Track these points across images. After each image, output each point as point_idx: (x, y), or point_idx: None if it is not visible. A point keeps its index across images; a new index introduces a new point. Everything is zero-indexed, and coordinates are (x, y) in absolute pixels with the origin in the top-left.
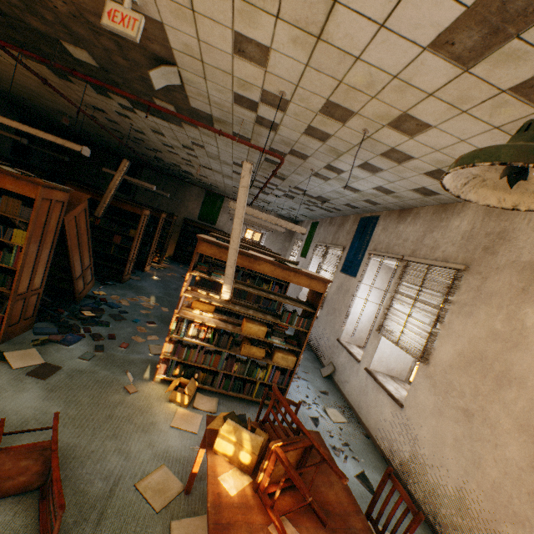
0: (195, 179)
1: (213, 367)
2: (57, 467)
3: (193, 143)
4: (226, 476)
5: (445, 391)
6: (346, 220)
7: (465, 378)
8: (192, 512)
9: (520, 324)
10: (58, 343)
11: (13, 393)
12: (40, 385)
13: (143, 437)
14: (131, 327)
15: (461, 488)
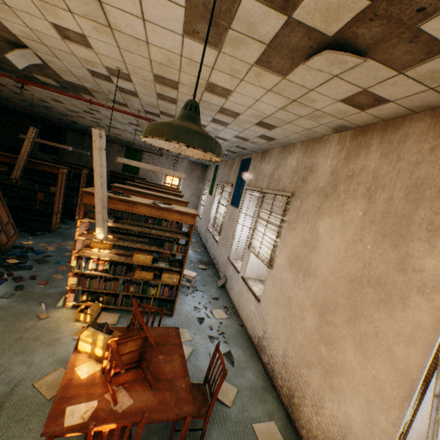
0: (113, 137)
1: (113, 291)
2: None
3: (89, 109)
4: (82, 367)
5: (280, 286)
6: (234, 163)
7: (289, 275)
8: None
9: (316, 233)
10: None
11: None
12: None
13: (48, 350)
14: (53, 268)
15: (285, 351)
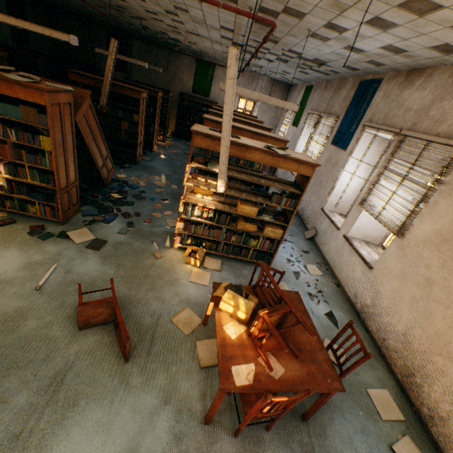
0: (184, 47)
1: (216, 238)
2: (120, 314)
3: (175, 8)
4: (228, 326)
5: (413, 262)
6: (344, 84)
7: (435, 253)
8: (208, 336)
9: None
10: (101, 222)
11: (81, 261)
12: (97, 255)
13: (171, 289)
14: (150, 205)
15: (408, 330)
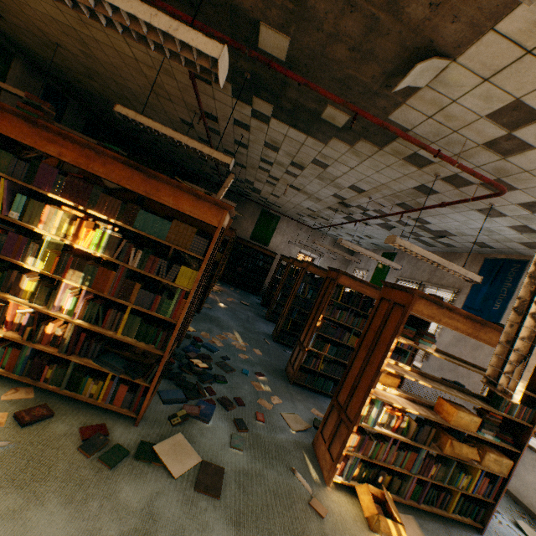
0: (257, 197)
1: (404, 469)
2: None
3: (313, 162)
4: None
5: None
6: (454, 258)
7: None
8: None
9: None
10: (195, 418)
11: None
12: (220, 513)
13: None
14: (246, 383)
15: None
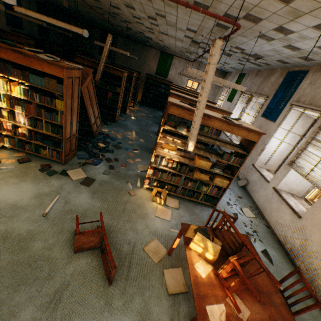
0: (153, 43)
1: (176, 183)
2: (108, 244)
3: (156, 14)
4: (198, 265)
5: None
6: (273, 73)
7: None
8: (173, 265)
9: None
10: (91, 164)
11: (76, 194)
12: (87, 190)
13: (143, 222)
14: (125, 153)
15: None
